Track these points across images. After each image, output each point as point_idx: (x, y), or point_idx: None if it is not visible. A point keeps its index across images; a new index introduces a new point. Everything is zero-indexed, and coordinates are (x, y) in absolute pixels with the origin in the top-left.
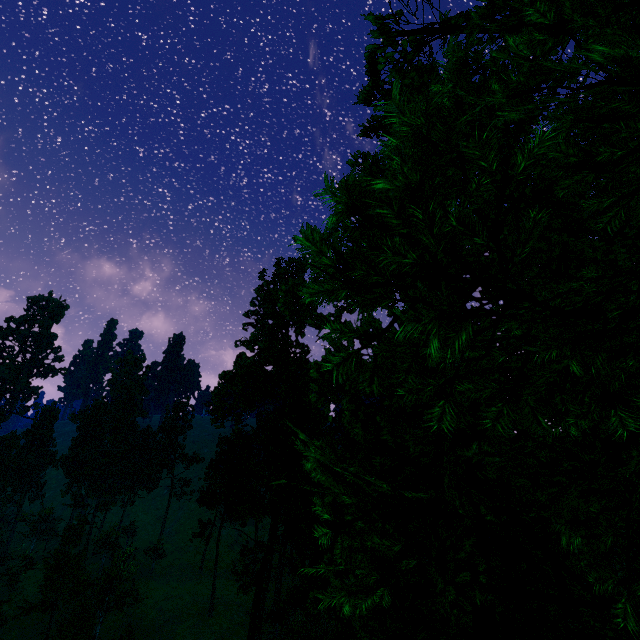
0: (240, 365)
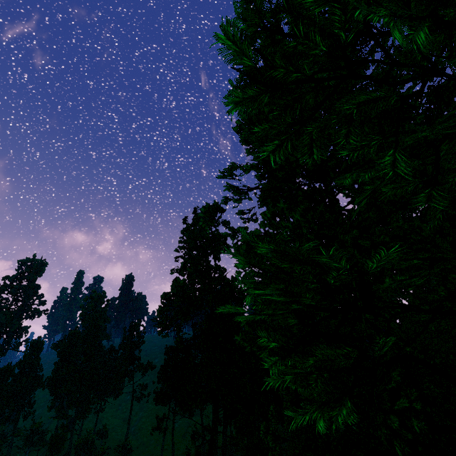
0: (176, 287)
